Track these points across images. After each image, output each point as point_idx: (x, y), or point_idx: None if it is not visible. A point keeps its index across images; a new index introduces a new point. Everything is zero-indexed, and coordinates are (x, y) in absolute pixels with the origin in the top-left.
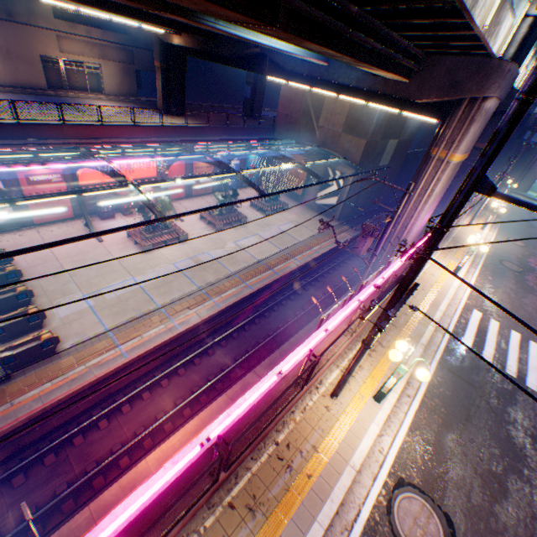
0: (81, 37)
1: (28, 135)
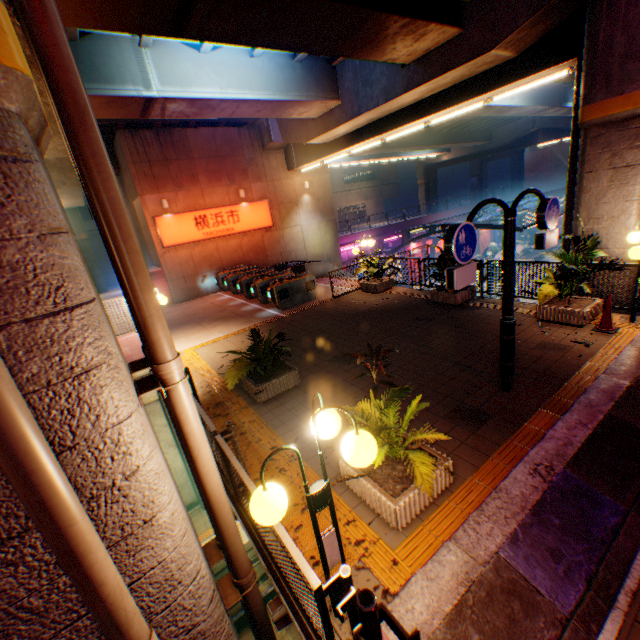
0: (355, 190)
1: (409, 226)
